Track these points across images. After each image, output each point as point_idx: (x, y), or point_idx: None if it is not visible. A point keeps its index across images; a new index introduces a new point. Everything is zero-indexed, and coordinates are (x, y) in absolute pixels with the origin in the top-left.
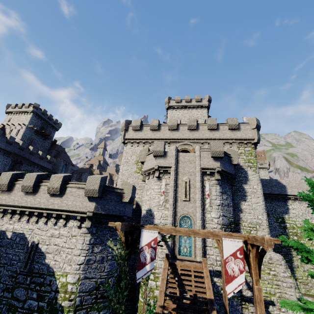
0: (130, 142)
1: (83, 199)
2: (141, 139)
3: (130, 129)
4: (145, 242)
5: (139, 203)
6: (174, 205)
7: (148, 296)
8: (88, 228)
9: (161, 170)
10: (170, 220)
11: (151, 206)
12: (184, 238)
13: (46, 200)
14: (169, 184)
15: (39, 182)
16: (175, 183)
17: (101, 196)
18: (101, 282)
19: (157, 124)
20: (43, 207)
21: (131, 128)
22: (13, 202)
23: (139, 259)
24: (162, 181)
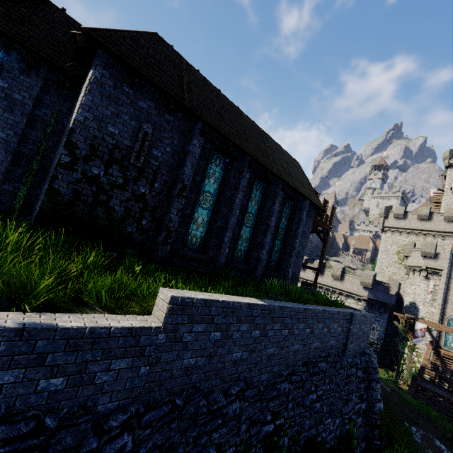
0: (390, 230)
1: (358, 287)
2: (404, 229)
3: (390, 216)
4: (418, 327)
5: (400, 293)
6: (443, 306)
7: (412, 360)
8: (362, 306)
9: (429, 270)
10: (436, 317)
11: (415, 300)
12: (451, 335)
13: (330, 281)
14: (438, 285)
15: (323, 268)
16: (447, 286)
17: (372, 288)
18: (373, 341)
19: (427, 214)
20: (329, 285)
21: (392, 215)
22: (308, 278)
23: (414, 334)
24: (429, 281)
